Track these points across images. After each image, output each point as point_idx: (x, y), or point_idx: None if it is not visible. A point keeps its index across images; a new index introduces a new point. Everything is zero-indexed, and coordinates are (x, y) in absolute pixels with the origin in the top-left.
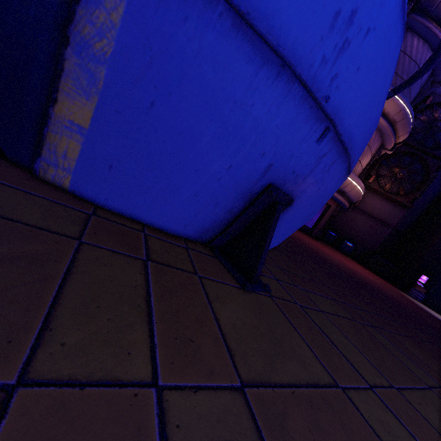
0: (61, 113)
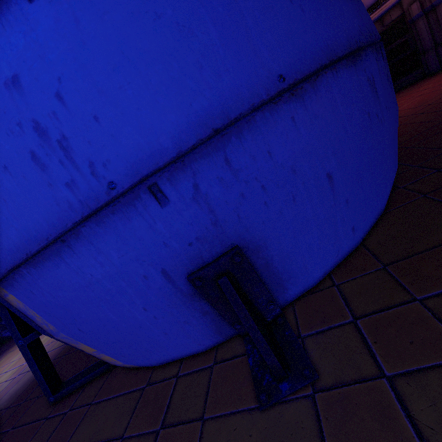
0: (89, 351)
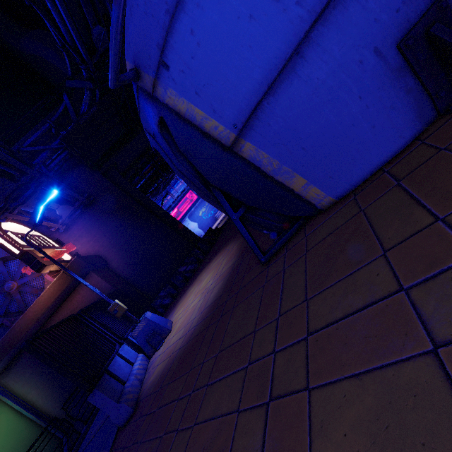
0: (298, 189)
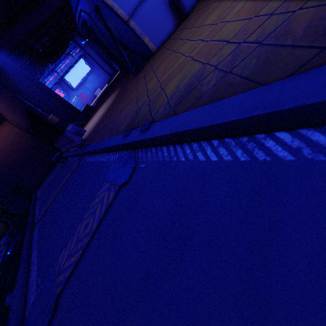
0: (146, 43)
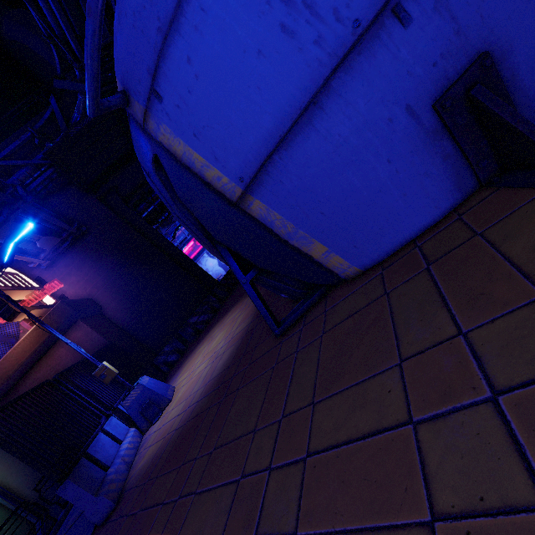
0: (317, 256)
